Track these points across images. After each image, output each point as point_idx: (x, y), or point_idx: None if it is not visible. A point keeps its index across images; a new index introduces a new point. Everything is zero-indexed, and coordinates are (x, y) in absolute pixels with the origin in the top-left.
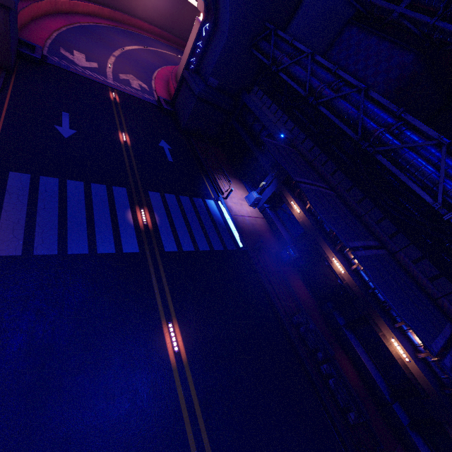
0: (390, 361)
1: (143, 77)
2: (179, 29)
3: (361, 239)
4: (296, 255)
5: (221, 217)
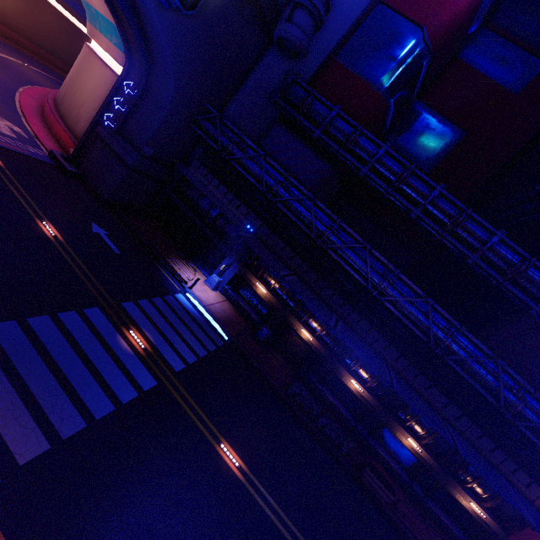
0: (350, 396)
1: (6, 111)
2: (17, 20)
3: (332, 316)
4: (271, 333)
5: (197, 312)
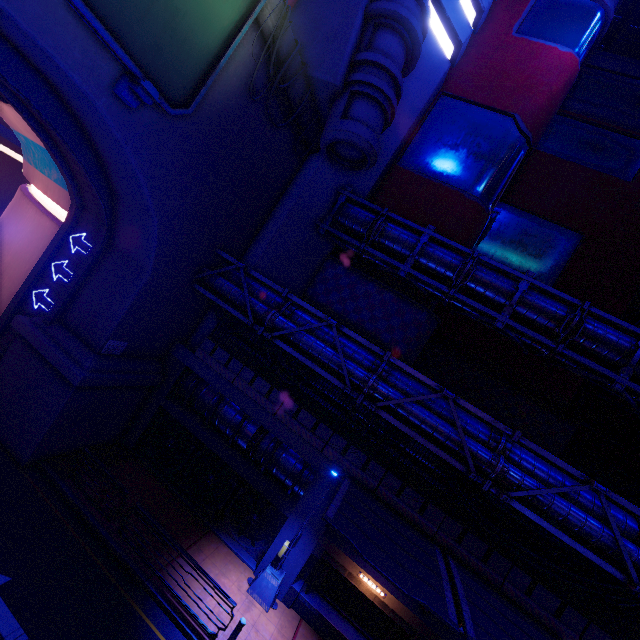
0: None
1: None
2: None
3: None
4: None
5: None
